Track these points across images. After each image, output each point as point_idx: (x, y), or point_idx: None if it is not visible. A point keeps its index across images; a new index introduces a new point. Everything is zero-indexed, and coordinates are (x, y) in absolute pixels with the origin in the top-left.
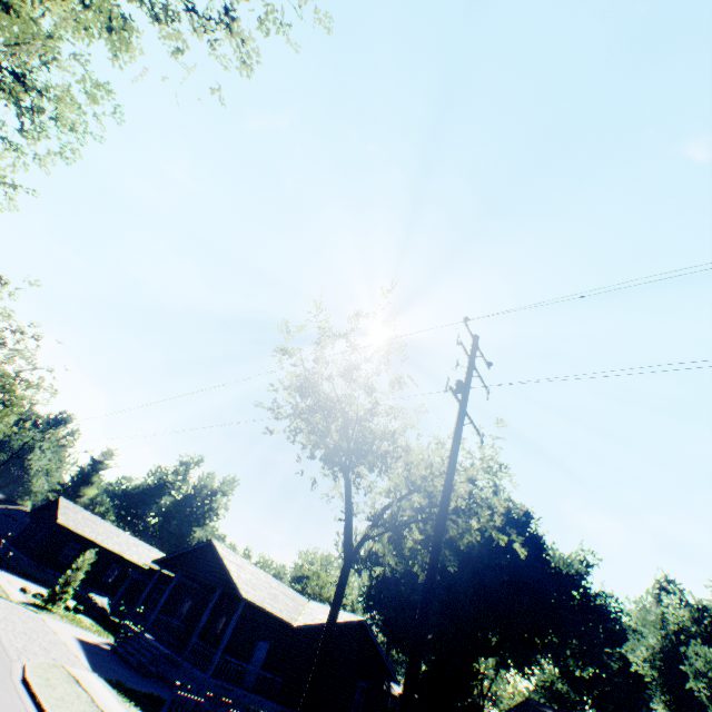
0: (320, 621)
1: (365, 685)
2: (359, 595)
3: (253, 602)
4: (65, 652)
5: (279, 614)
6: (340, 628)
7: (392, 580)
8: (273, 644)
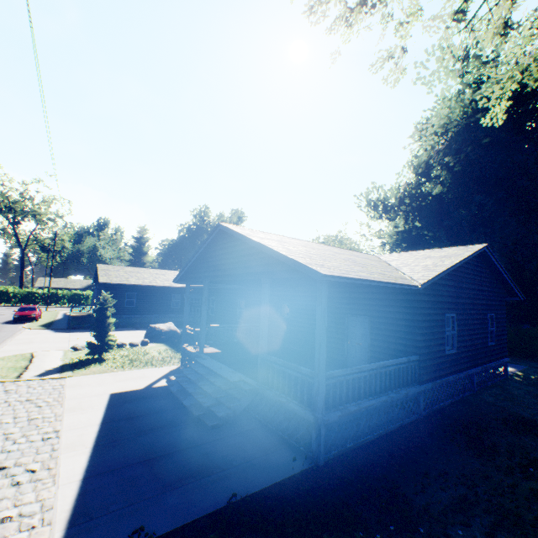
0: (443, 268)
1: (492, 315)
2: (394, 243)
3: (344, 279)
4: (5, 500)
5: (391, 281)
6: (457, 267)
7: (442, 211)
8: (373, 317)
